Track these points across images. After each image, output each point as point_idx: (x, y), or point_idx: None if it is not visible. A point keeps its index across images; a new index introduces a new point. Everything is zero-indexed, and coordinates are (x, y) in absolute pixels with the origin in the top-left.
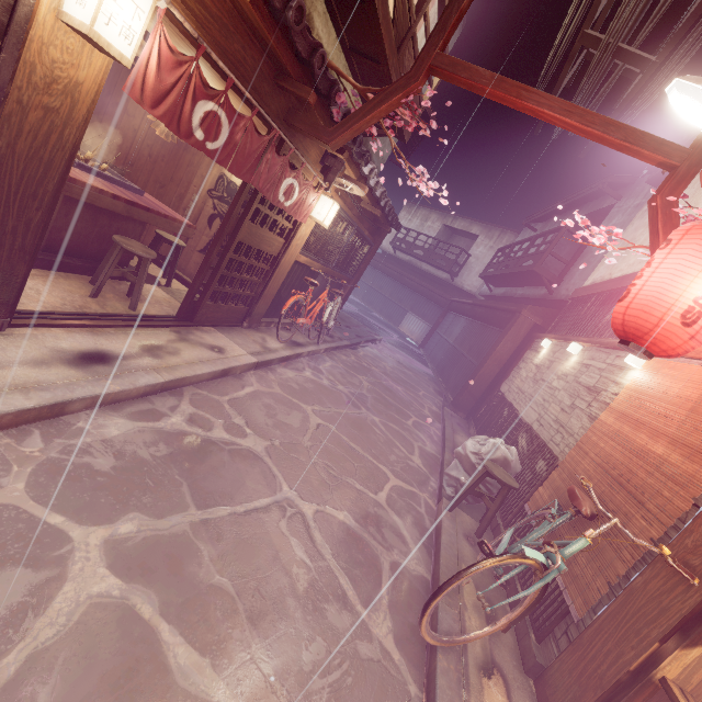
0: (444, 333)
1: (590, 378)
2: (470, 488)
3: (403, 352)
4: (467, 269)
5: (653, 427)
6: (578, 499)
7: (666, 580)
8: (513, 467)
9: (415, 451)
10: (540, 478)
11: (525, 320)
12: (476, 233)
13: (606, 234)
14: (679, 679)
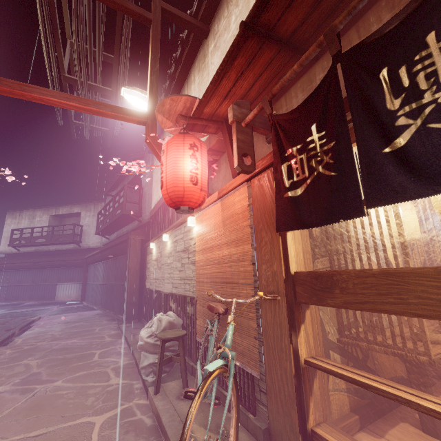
0: (94, 281)
1: (181, 245)
2: (160, 362)
3: (67, 314)
4: (86, 234)
5: (217, 245)
6: (214, 308)
7: (270, 309)
8: (178, 323)
9: (110, 375)
10: (193, 316)
11: (135, 241)
12: (78, 211)
13: (136, 164)
14: (308, 352)
